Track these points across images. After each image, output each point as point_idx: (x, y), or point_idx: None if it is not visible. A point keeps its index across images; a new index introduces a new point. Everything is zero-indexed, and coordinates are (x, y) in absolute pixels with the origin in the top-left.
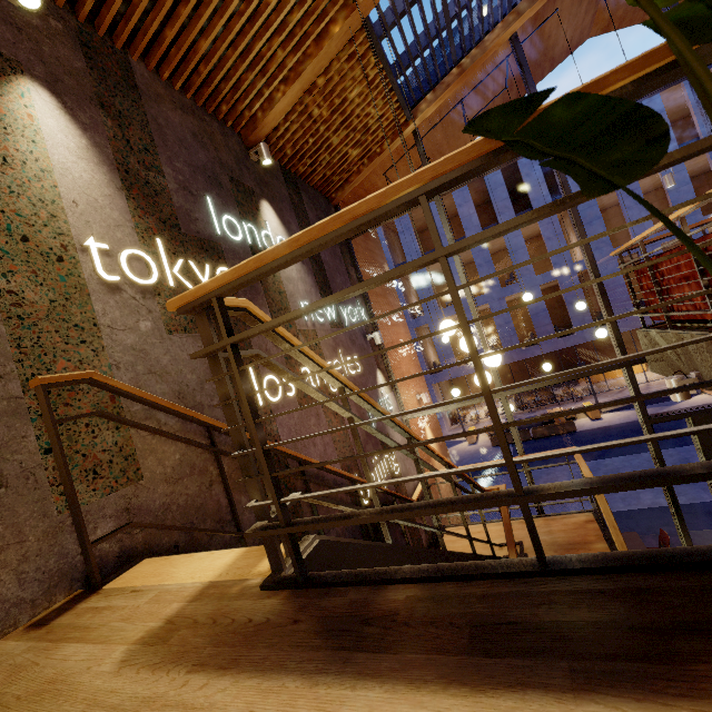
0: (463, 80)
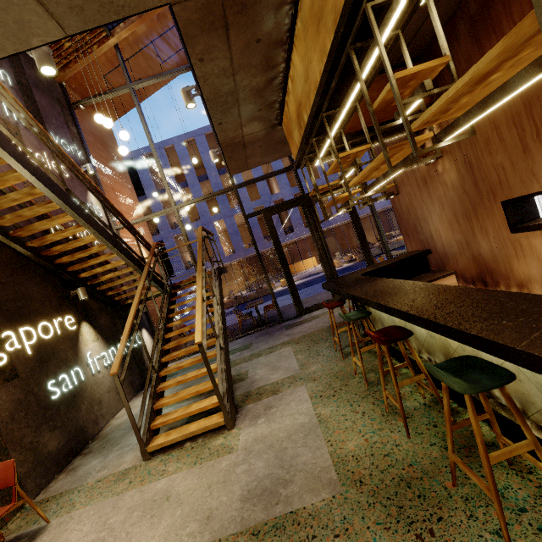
0: (143, 23)
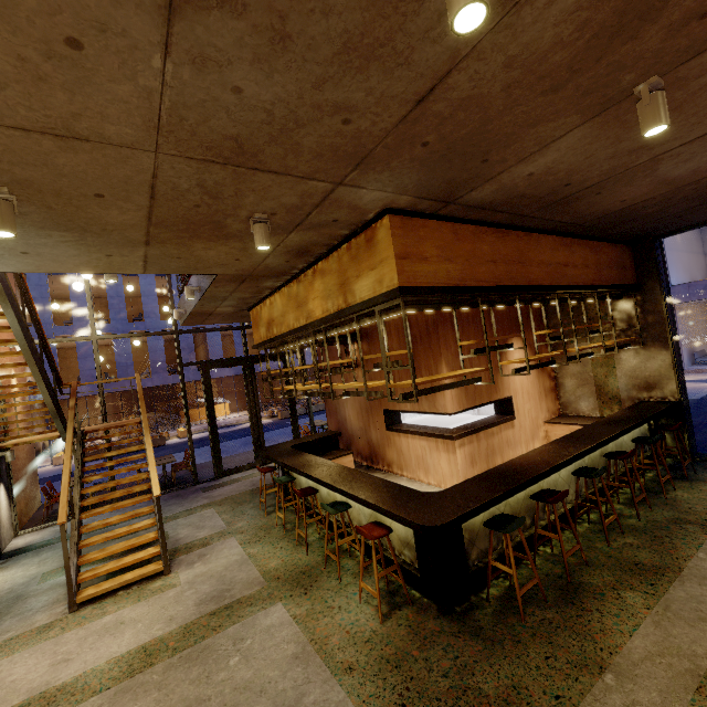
0: None
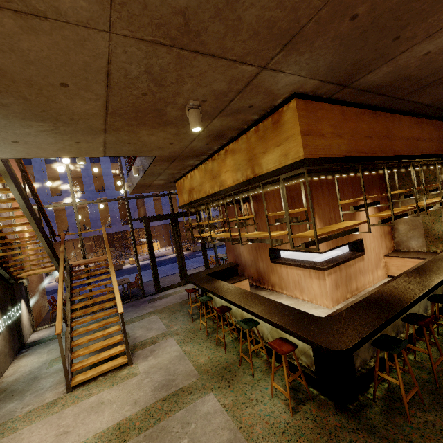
0: None
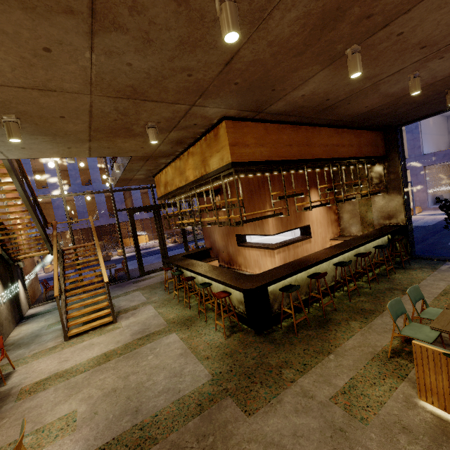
0: None
